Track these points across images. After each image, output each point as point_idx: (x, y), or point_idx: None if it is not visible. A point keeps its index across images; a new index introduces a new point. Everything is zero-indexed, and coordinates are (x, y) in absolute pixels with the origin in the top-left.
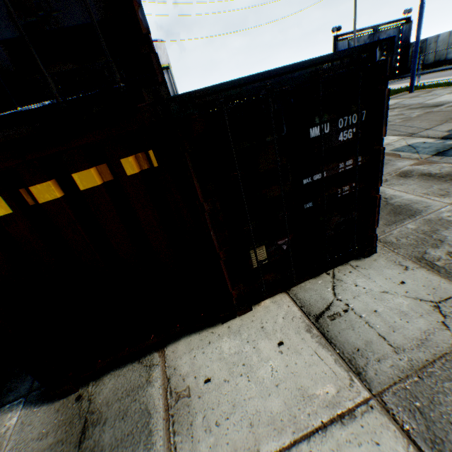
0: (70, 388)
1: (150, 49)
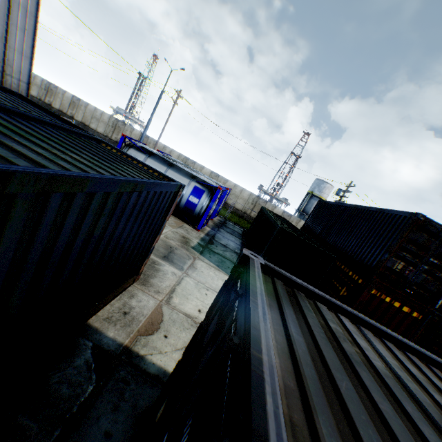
0: None
1: (437, 301)
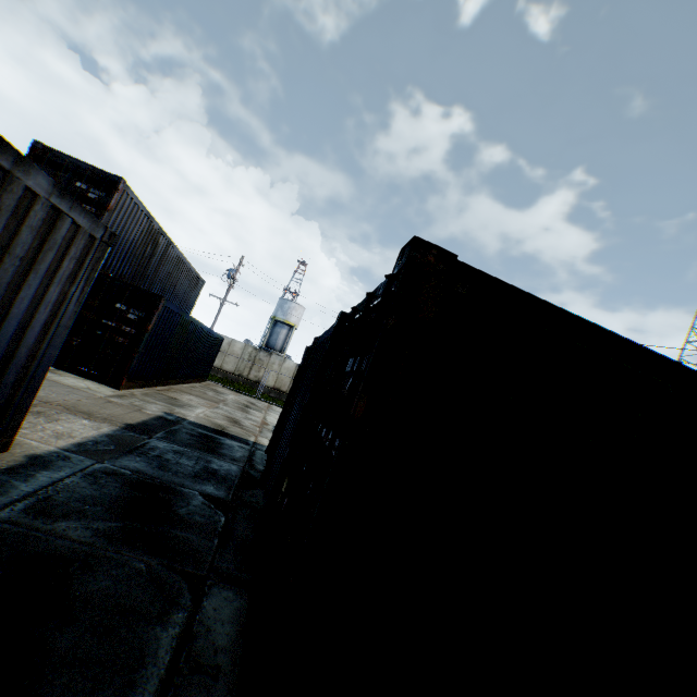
0: None
1: None
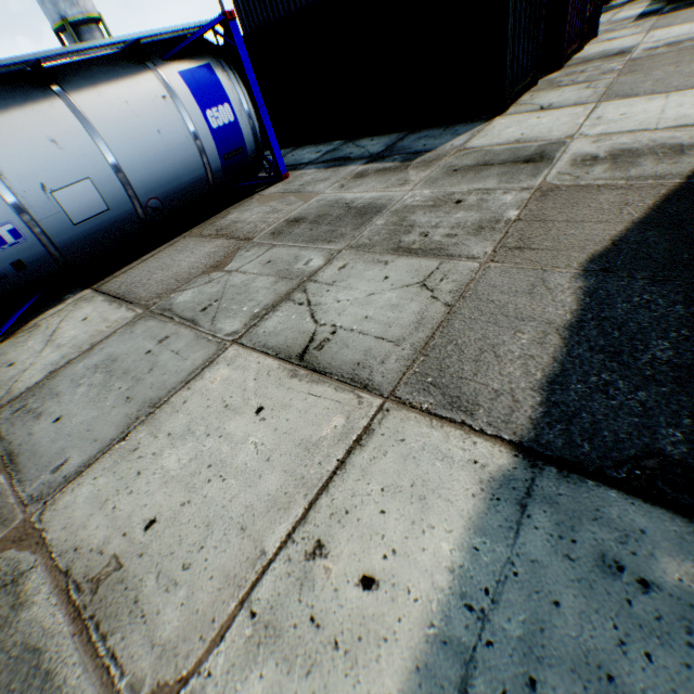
0: (563, 64)
1: None
